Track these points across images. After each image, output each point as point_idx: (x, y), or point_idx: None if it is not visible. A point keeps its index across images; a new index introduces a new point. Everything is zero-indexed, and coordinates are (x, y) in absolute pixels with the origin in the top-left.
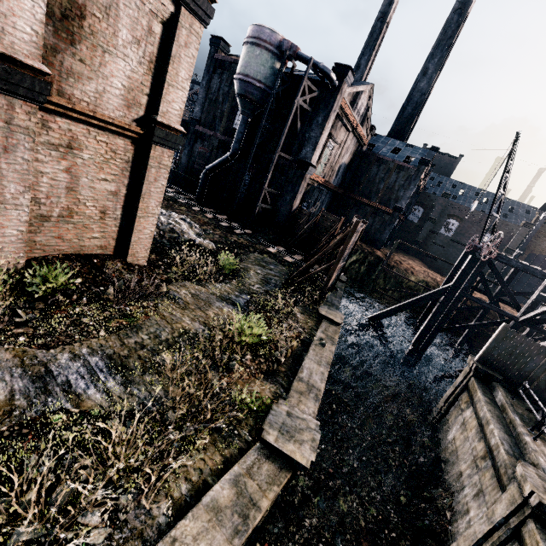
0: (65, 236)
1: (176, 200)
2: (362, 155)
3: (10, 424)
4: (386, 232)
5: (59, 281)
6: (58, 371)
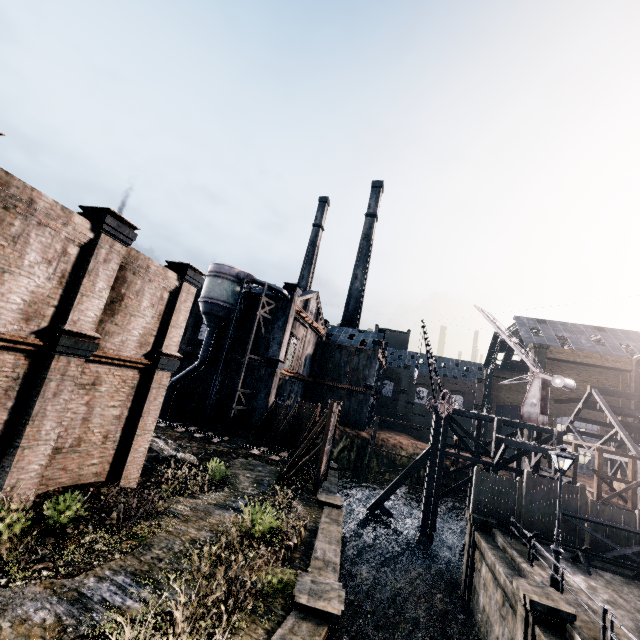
0: (69, 467)
1: None
2: (323, 345)
3: (70, 638)
4: (365, 411)
5: (71, 509)
6: (91, 592)
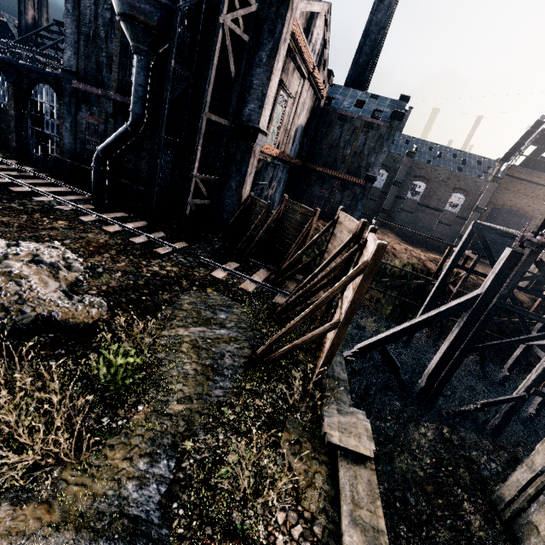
0: None
1: (51, 208)
2: (320, 113)
3: None
4: (359, 208)
5: None
6: None
